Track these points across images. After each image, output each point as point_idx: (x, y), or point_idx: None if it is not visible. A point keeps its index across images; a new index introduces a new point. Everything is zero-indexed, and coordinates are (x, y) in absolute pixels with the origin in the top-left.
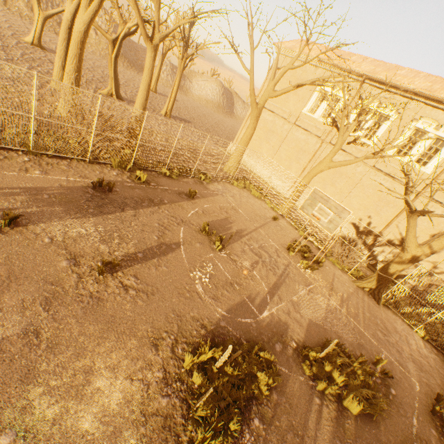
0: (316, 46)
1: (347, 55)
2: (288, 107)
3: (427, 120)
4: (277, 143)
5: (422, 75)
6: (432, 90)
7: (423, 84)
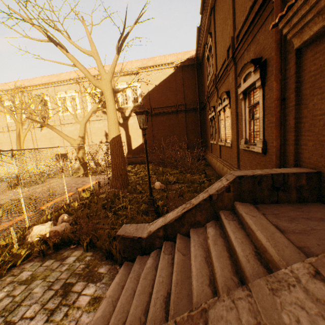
0: None
1: (8, 84)
2: None
3: (60, 92)
4: (9, 147)
5: (46, 77)
6: (50, 80)
7: (46, 79)
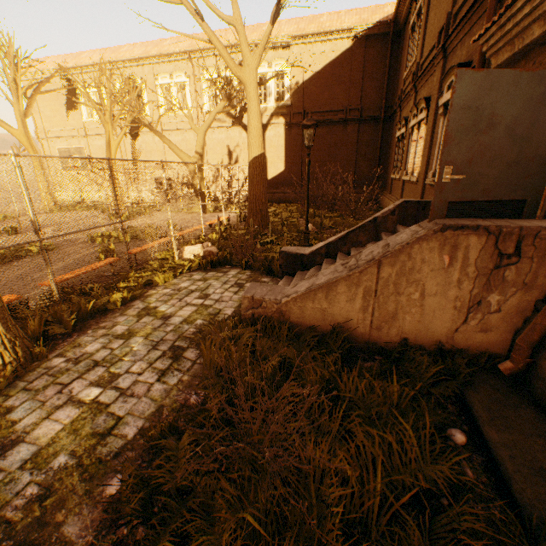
0: (50, 59)
1: (80, 55)
2: (71, 124)
3: (162, 76)
4: None
5: (139, 45)
6: (147, 52)
7: (140, 51)
